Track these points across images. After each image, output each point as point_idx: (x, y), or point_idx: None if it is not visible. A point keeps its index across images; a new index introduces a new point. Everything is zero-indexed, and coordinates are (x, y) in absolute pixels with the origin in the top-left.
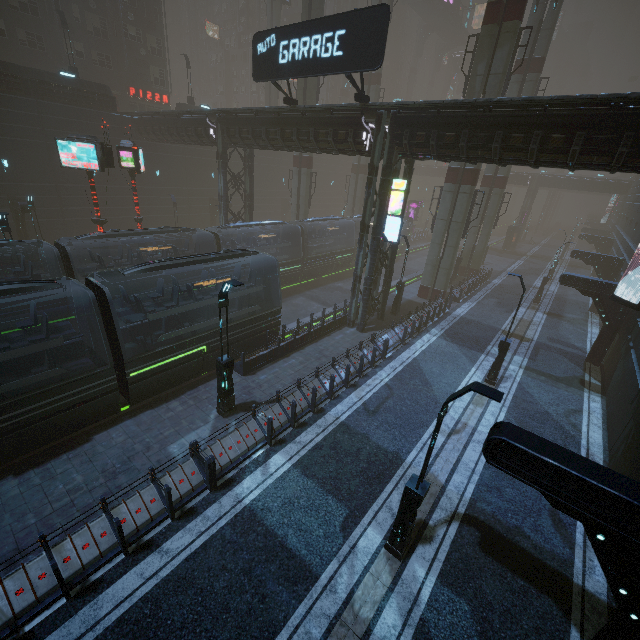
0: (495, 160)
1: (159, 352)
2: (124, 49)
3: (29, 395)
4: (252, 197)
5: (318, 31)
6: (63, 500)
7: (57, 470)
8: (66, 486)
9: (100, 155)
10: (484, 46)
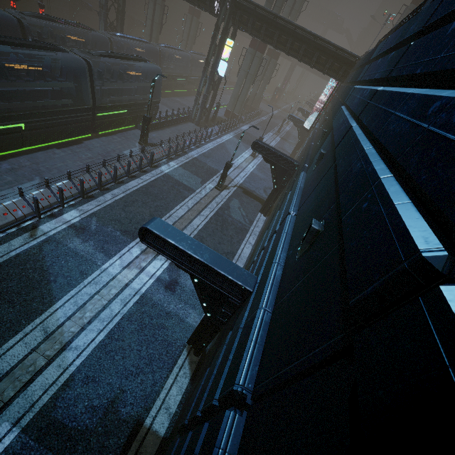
0: (274, 46)
1: (109, 106)
2: None
3: (61, 110)
4: (124, 13)
5: None
6: (89, 160)
7: (76, 150)
8: (86, 156)
9: None
10: None
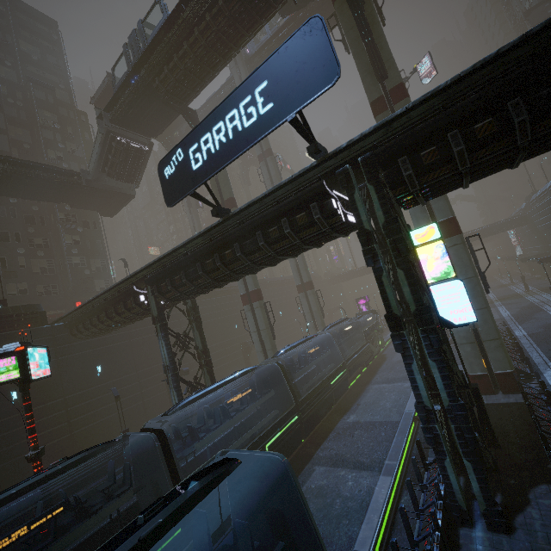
0: None
1: None
2: (68, 274)
3: None
4: (207, 352)
5: (231, 108)
6: None
7: None
8: None
9: None
10: None
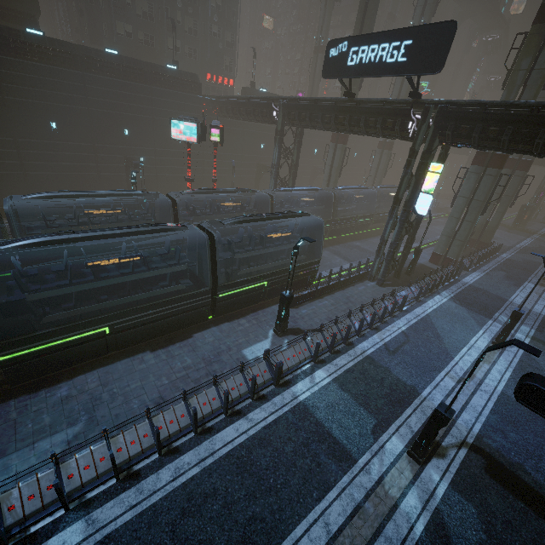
0: (535, 153)
1: (238, 282)
2: (208, 44)
3: (165, 300)
4: (297, 166)
5: (387, 40)
6: (182, 372)
7: (175, 353)
8: (182, 364)
9: (199, 132)
10: (531, 43)
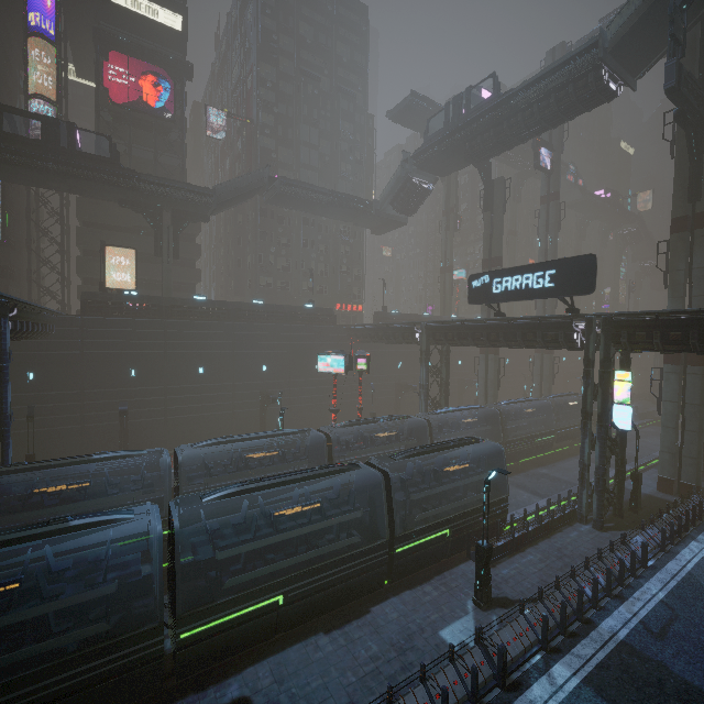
0: None
1: (416, 531)
2: (338, 281)
3: (340, 557)
4: (448, 384)
5: (529, 272)
6: (370, 665)
7: (354, 635)
8: (367, 652)
9: (347, 363)
10: (678, 248)
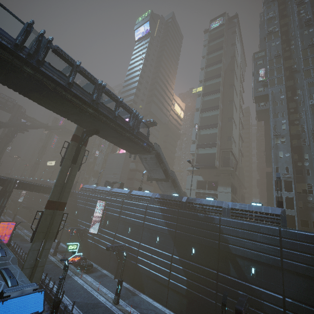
0: None
1: None
2: None
3: None
4: None
5: None
6: None
7: None
8: None
9: None
10: None
